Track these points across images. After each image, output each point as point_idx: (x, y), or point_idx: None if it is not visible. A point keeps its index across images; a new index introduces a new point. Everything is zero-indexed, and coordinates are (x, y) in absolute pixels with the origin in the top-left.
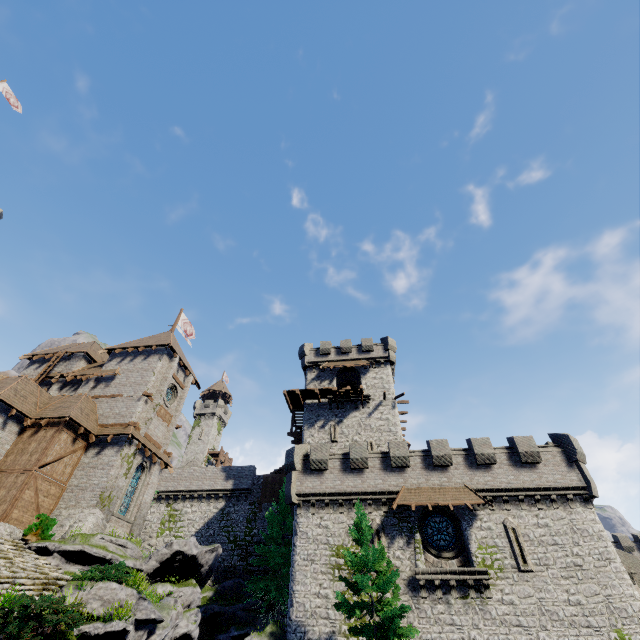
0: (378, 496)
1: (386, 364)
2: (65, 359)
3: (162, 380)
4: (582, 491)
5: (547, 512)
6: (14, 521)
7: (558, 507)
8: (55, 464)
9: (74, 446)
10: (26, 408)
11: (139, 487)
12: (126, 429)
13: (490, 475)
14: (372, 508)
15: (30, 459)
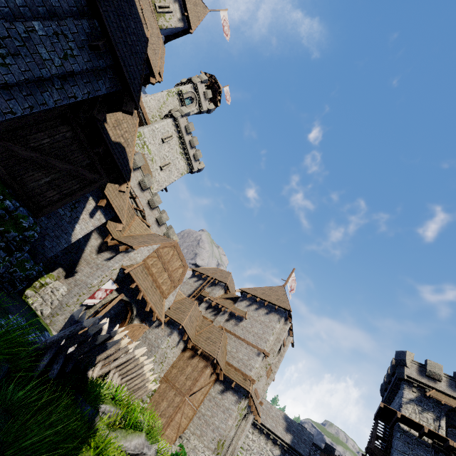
0: None
1: None
2: (212, 283)
3: (276, 340)
4: None
5: None
6: (165, 436)
7: None
8: (197, 392)
9: (210, 378)
10: (191, 332)
11: (238, 432)
12: (246, 382)
13: None
14: None
15: (185, 382)
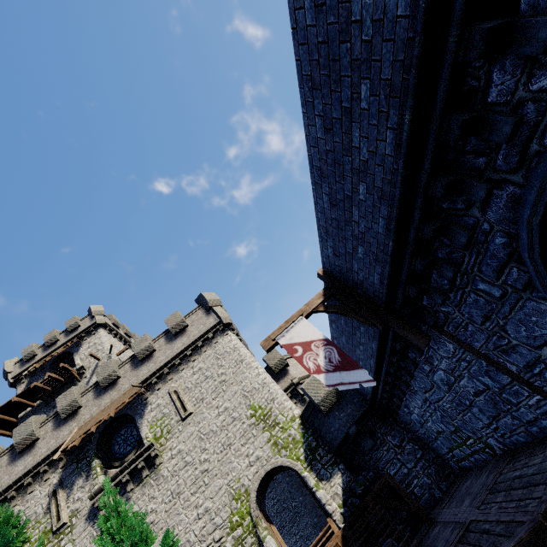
0: (52, 457)
1: (97, 329)
2: None
3: None
4: (218, 326)
5: (199, 359)
6: None
7: (206, 349)
8: None
9: None
10: None
11: None
12: None
13: (152, 362)
14: (49, 473)
15: None
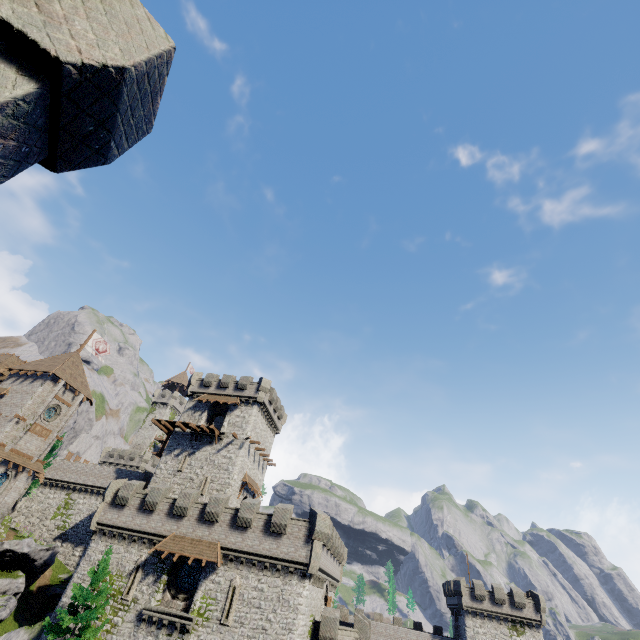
0: (153, 537)
1: (254, 404)
2: None
3: (41, 402)
4: (303, 567)
5: (269, 578)
6: None
7: (279, 576)
8: None
9: None
10: None
11: (0, 491)
12: None
13: (242, 537)
14: (145, 546)
15: None
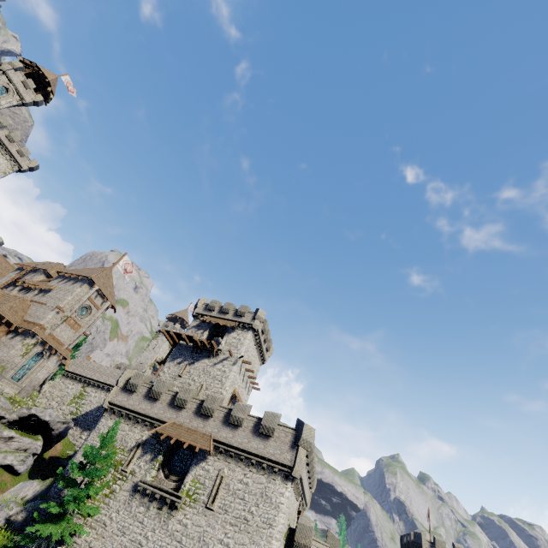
0: (154, 421)
1: (249, 329)
2: (34, 271)
3: (78, 300)
4: (287, 469)
5: (254, 475)
6: None
7: (263, 474)
8: None
9: None
10: None
11: (35, 367)
12: (33, 327)
13: (233, 433)
14: (147, 428)
15: None
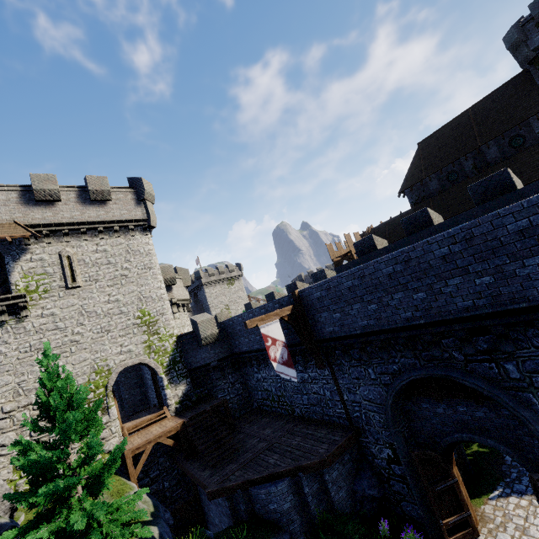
0: None
1: None
2: None
3: None
4: (143, 223)
5: (109, 241)
6: None
7: (119, 236)
8: None
9: None
10: None
11: None
12: None
13: (52, 211)
14: None
15: None
